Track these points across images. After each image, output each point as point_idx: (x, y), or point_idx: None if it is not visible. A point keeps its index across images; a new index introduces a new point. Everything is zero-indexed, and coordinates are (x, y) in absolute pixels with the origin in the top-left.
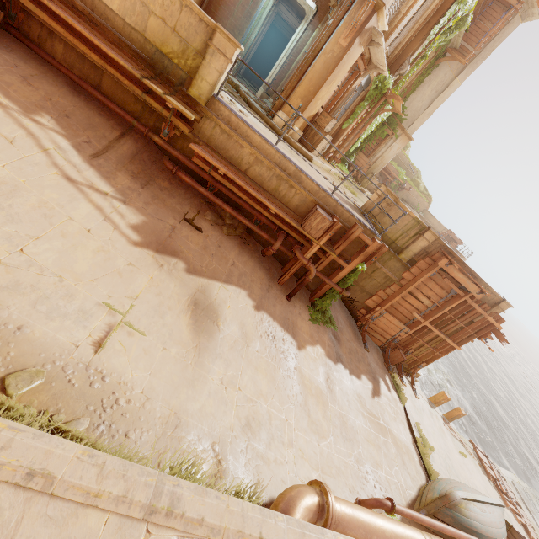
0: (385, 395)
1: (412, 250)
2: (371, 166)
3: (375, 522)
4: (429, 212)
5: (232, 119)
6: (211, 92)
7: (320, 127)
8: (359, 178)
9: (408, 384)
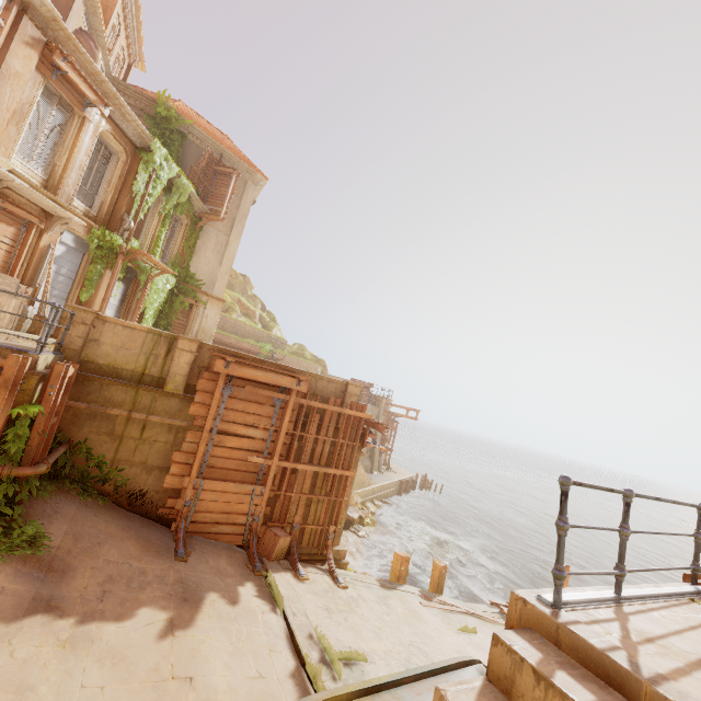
0: (212, 616)
1: (178, 373)
2: None
3: None
4: (330, 375)
5: None
6: None
7: None
8: None
9: (321, 576)
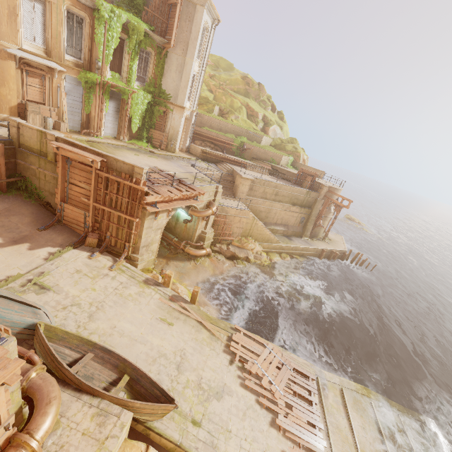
0: (13, 249)
1: (51, 152)
2: (168, 136)
3: None
4: (301, 164)
5: None
6: None
7: (26, 111)
8: (165, 148)
9: (108, 261)
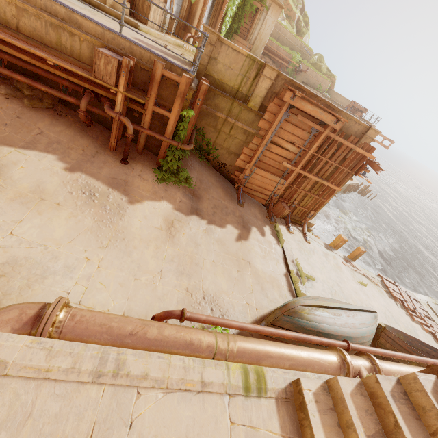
0: (255, 239)
1: (258, 95)
2: (252, 48)
3: (133, 327)
4: (334, 92)
5: None
6: None
7: None
8: None
9: (298, 233)
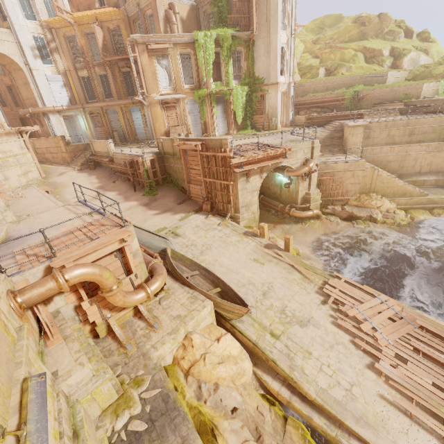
0: (164, 215)
1: (177, 151)
2: (268, 116)
3: None
4: None
5: (116, 154)
6: (111, 152)
7: (169, 134)
8: (268, 128)
9: (217, 220)
